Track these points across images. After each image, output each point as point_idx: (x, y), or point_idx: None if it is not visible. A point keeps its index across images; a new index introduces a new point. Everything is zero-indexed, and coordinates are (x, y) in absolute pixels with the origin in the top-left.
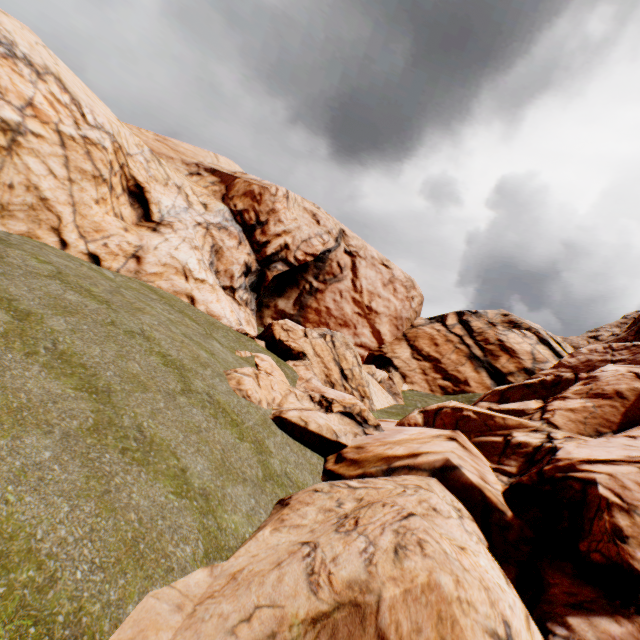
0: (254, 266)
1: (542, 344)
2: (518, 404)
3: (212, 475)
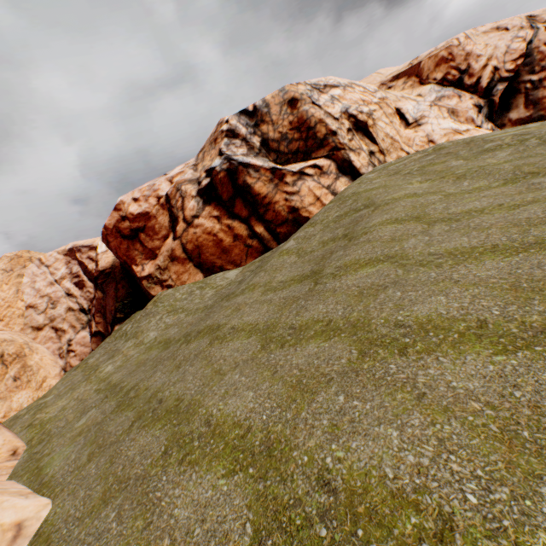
0: (480, 103)
1: None
2: None
3: None
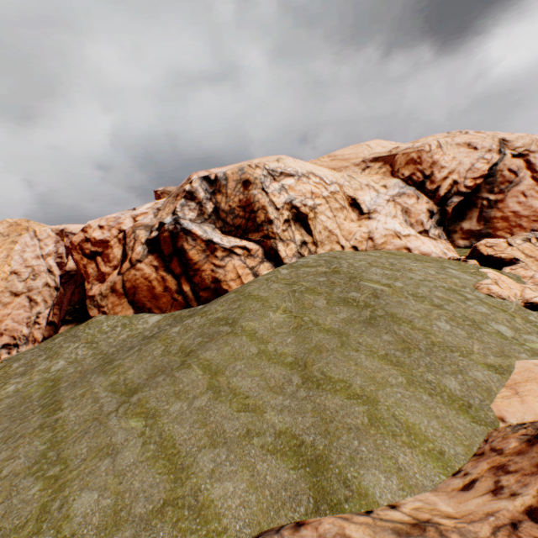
0: (434, 209)
1: None
2: None
3: (511, 331)
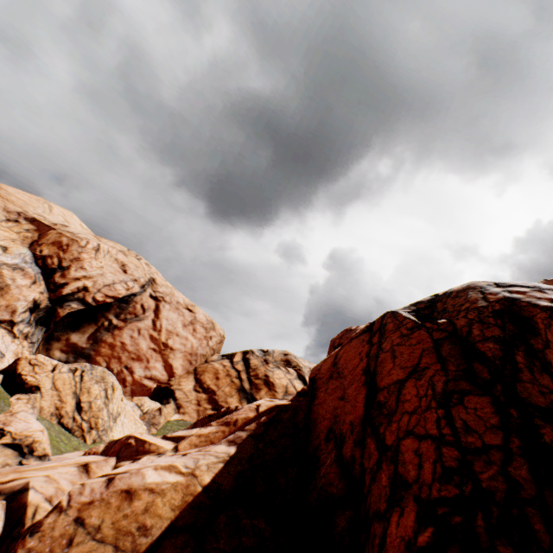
0: (45, 303)
1: (299, 379)
2: (186, 431)
3: None
